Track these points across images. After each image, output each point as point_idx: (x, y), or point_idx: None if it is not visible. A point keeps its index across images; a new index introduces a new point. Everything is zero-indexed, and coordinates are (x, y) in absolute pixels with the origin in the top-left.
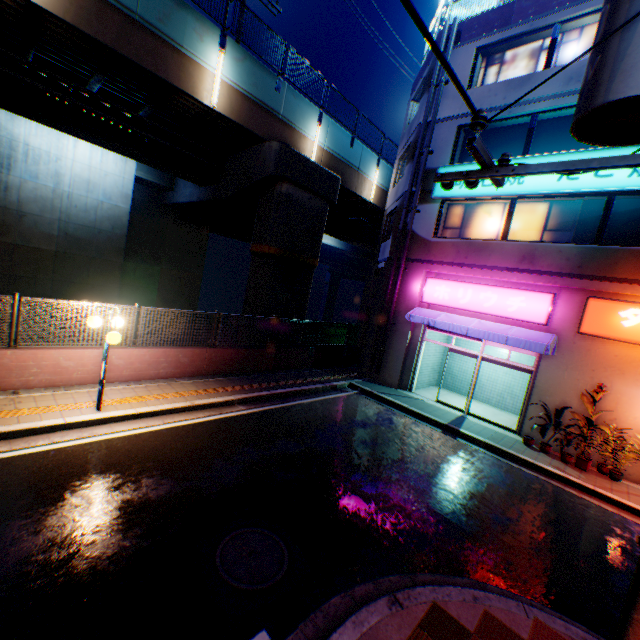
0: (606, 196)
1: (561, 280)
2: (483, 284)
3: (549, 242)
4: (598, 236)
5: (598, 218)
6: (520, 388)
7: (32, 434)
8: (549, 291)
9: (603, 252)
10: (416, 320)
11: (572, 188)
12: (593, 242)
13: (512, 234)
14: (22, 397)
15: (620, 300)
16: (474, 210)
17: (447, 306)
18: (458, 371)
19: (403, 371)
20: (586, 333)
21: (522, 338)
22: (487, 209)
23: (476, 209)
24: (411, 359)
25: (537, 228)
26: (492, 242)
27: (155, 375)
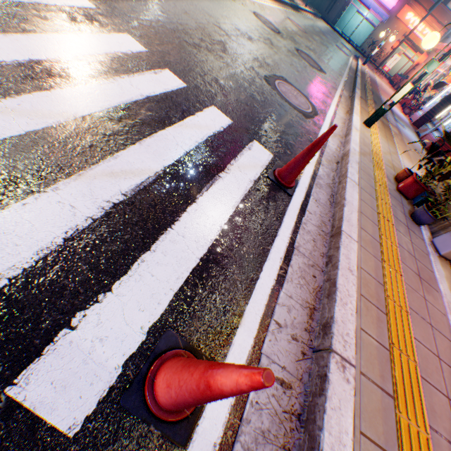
0: None
1: None
2: None
3: None
4: None
5: None
6: (362, 35)
7: (305, 13)
8: None
9: None
10: None
11: None
12: None
13: None
14: None
15: (411, 9)
16: None
17: None
18: (346, 22)
19: (336, 17)
20: (396, 18)
21: (382, 15)
22: None
23: None
24: (341, 12)
25: None
26: None
27: None
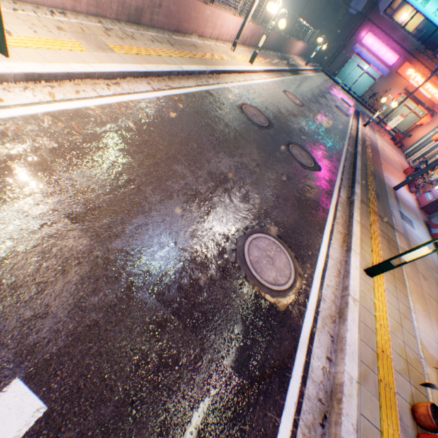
0: (436, 29)
1: (404, 54)
2: (384, 45)
3: (412, 38)
4: (423, 42)
5: (428, 34)
6: (363, 85)
7: (305, 71)
8: (398, 55)
9: (420, 49)
10: (356, 51)
11: (432, 20)
12: (421, 44)
13: (405, 27)
14: (293, 58)
15: (411, 66)
16: (403, 7)
17: (368, 48)
18: (347, 74)
19: (336, 69)
20: (397, 73)
21: (382, 70)
22: (407, 10)
23: (404, 7)
24: (342, 65)
25: (413, 29)
26: (398, 28)
27: (298, 55)
